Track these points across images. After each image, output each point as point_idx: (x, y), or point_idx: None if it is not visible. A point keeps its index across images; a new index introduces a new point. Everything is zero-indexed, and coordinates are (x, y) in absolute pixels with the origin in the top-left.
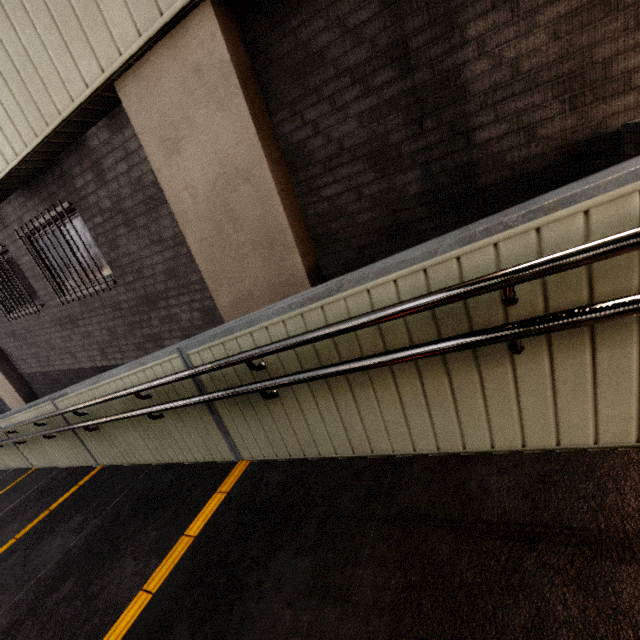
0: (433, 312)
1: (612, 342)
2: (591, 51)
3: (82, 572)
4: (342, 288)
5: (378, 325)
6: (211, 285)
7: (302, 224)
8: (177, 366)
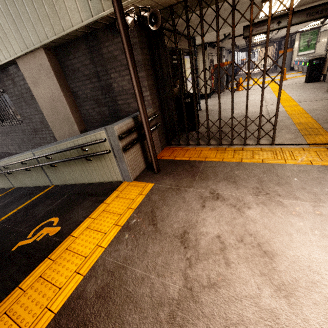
0: (77, 150)
1: (102, 160)
2: None
3: (2, 208)
4: (61, 142)
5: (70, 151)
6: (53, 130)
7: (79, 116)
8: (32, 156)
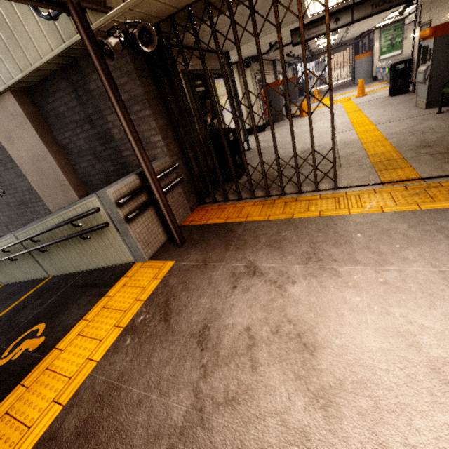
0: (69, 227)
1: (103, 237)
2: (143, 133)
3: None
4: (46, 218)
5: (60, 229)
6: (44, 200)
7: (76, 177)
8: (14, 240)
